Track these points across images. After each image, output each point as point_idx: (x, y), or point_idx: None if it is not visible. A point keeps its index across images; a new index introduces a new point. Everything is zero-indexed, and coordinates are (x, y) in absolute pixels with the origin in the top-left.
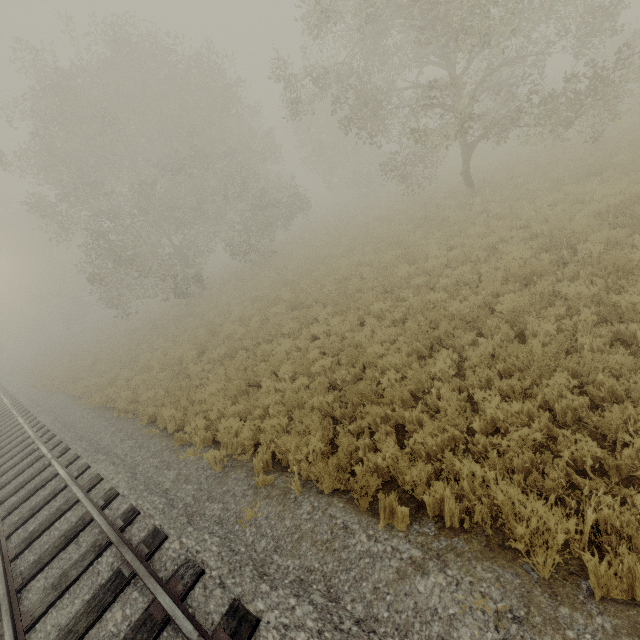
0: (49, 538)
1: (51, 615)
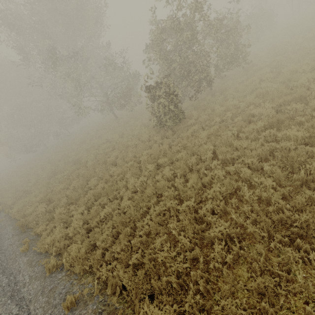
0: None
1: None
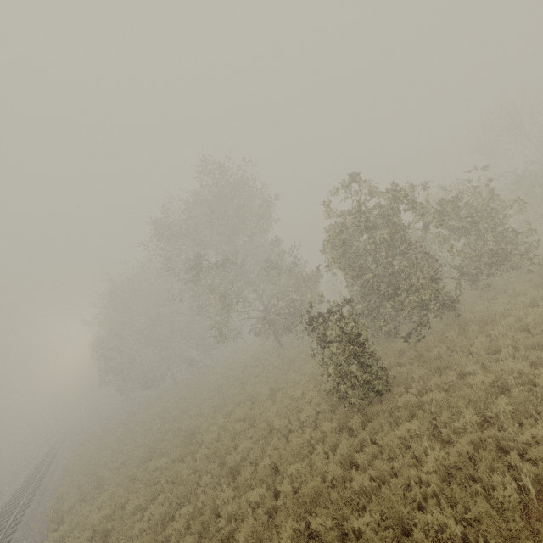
0: None
1: None
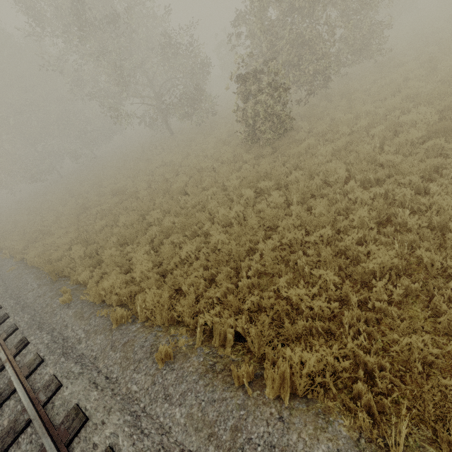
0: None
1: None
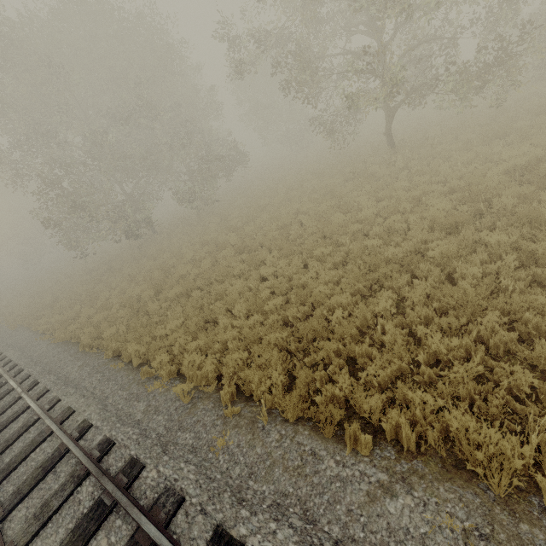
0: (26, 469)
1: (36, 544)
